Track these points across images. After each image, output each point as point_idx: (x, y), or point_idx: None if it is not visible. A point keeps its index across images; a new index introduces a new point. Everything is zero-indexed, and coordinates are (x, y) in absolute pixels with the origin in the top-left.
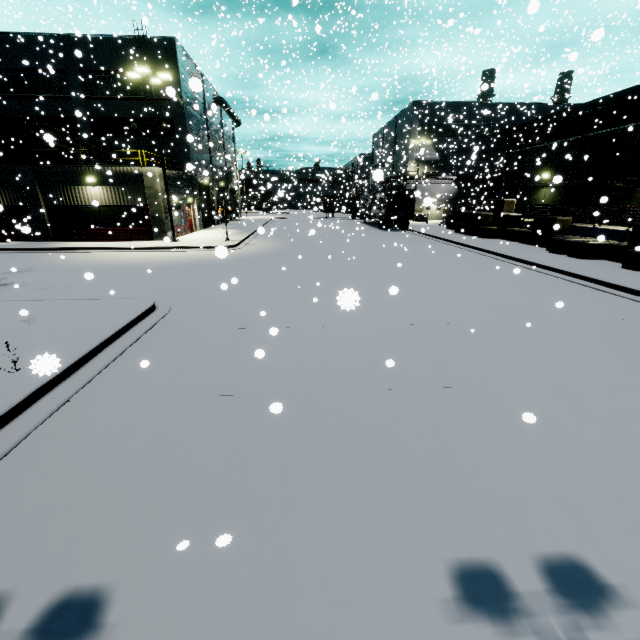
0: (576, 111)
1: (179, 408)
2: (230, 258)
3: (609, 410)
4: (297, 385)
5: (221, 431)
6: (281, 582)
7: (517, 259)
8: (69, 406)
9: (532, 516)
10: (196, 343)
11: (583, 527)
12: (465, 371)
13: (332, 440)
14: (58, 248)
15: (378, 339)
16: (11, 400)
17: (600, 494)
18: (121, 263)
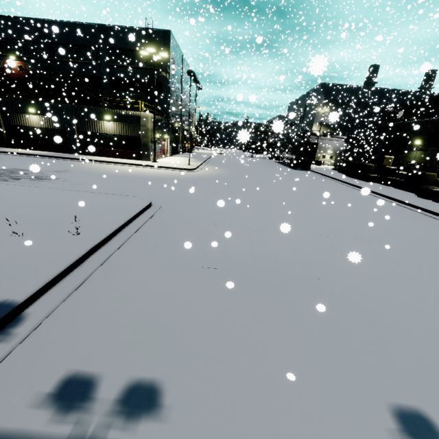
0: None
1: (180, 272)
2: (192, 177)
3: None
4: (255, 267)
5: (211, 291)
6: (273, 398)
7: (394, 199)
8: (110, 261)
9: None
10: (182, 231)
11: None
12: (372, 273)
13: (287, 308)
14: (82, 159)
15: (304, 243)
16: (79, 252)
17: None
18: (123, 173)
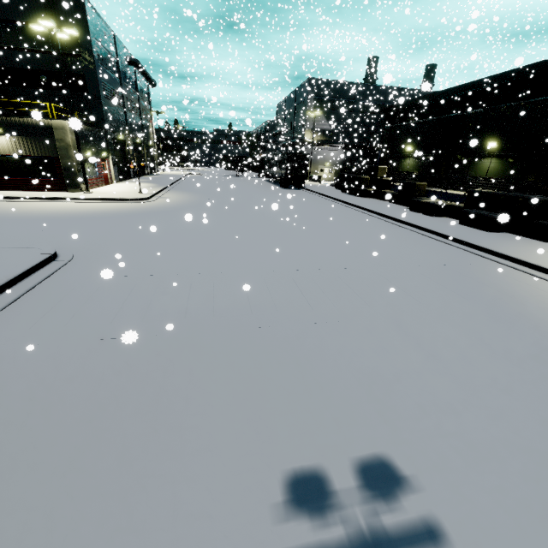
0: (434, 97)
1: (64, 353)
2: (141, 210)
3: (430, 337)
4: (182, 326)
5: (102, 372)
6: (134, 507)
7: (385, 215)
8: None
9: (358, 427)
10: (93, 290)
11: (394, 432)
12: (328, 309)
13: (205, 374)
14: None
15: (262, 283)
16: None
17: (411, 404)
18: (29, 213)
